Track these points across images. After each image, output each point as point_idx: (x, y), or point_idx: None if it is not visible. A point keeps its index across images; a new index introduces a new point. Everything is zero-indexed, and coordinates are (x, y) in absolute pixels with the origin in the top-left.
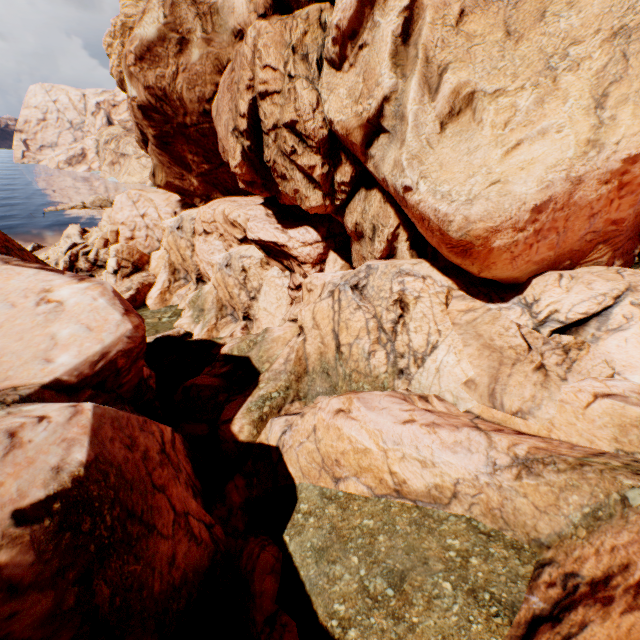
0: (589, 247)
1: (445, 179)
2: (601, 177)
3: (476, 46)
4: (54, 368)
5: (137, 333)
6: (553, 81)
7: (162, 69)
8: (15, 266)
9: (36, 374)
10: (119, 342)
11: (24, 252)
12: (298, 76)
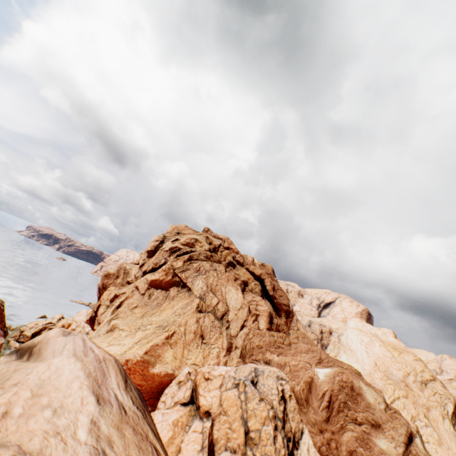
0: None
1: None
2: (122, 362)
3: (131, 315)
4: None
5: None
6: (136, 331)
7: (110, 280)
8: None
9: None
10: None
11: (3, 322)
12: (105, 304)
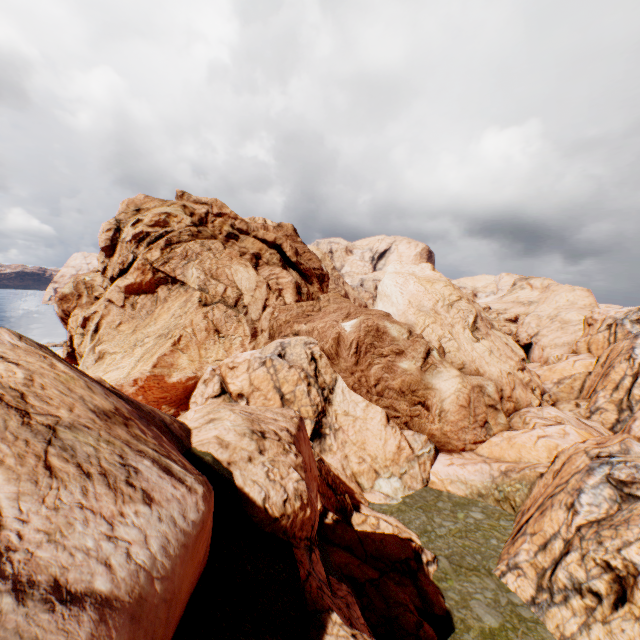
0: (160, 407)
1: None
2: (130, 384)
3: (119, 335)
4: None
5: None
6: (133, 350)
7: (71, 304)
8: None
9: None
10: None
11: None
12: (78, 333)
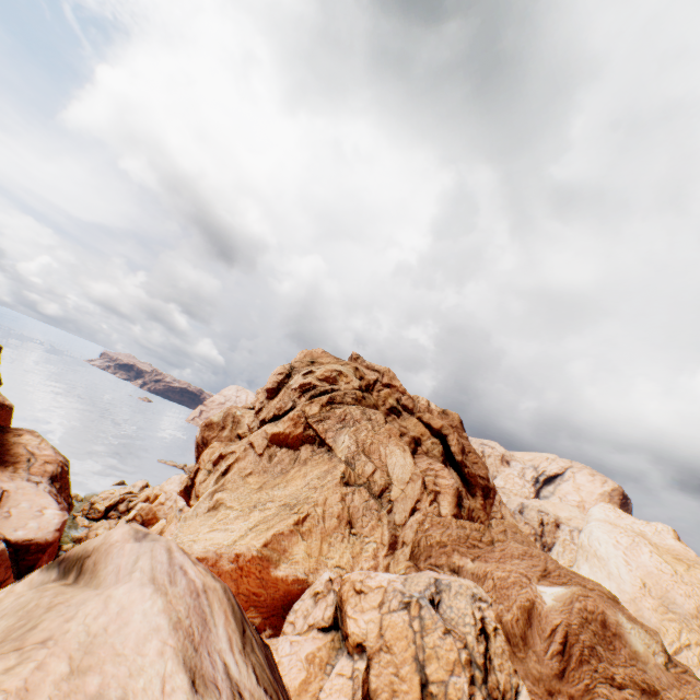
0: (247, 605)
1: (185, 531)
2: (230, 558)
3: (244, 486)
4: (15, 533)
5: (52, 539)
6: (251, 511)
7: (212, 432)
8: (50, 494)
9: (9, 532)
10: (42, 538)
11: (68, 489)
12: (206, 468)
